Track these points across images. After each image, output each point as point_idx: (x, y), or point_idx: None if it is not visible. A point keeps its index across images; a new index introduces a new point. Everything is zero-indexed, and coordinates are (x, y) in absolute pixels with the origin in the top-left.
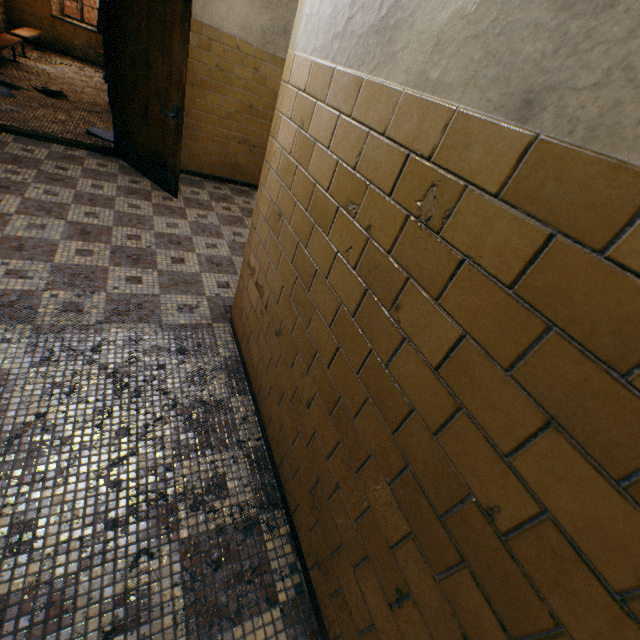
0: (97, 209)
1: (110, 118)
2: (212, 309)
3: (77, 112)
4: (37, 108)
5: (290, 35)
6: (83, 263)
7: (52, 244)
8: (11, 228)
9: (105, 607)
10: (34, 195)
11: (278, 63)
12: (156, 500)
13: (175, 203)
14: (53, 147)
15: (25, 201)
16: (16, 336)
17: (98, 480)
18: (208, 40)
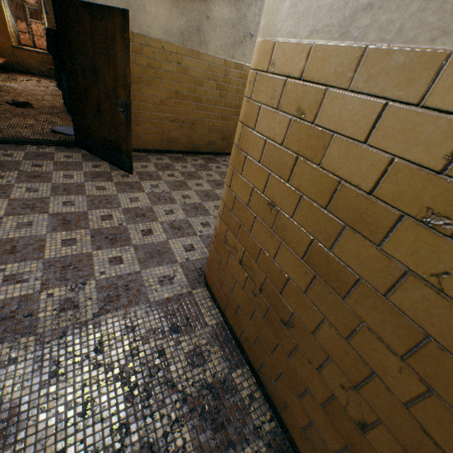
0: (72, 197)
1: (67, 116)
2: (187, 275)
3: (41, 116)
4: (10, 118)
5: (202, 32)
6: (70, 253)
7: (40, 239)
8: (2, 231)
9: None
10: (18, 194)
11: (195, 55)
12: None
13: (131, 178)
14: (27, 148)
15: (11, 202)
16: (21, 353)
17: None
18: (139, 45)
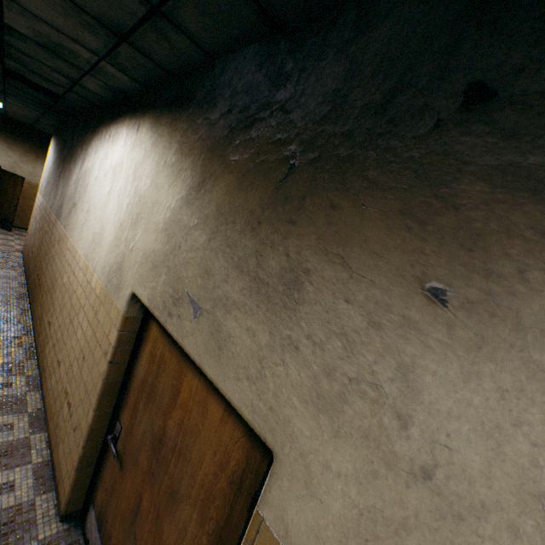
0: None
1: None
2: (17, 250)
3: None
4: None
5: None
6: None
7: None
8: None
9: None
10: None
11: None
12: None
13: (10, 233)
14: None
15: None
16: None
17: None
18: (34, 186)
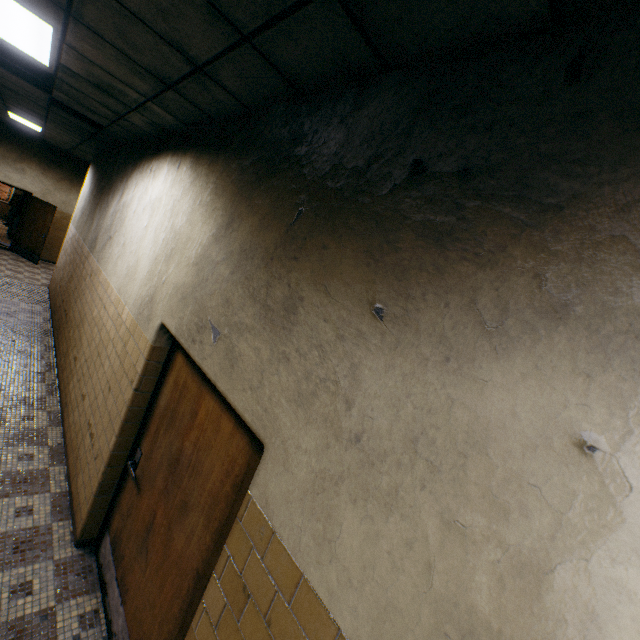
0: (1, 260)
1: (7, 239)
2: (43, 284)
3: None
4: None
5: None
6: None
7: None
8: None
9: (5, 296)
10: None
11: None
12: (17, 294)
13: (37, 266)
14: None
15: None
16: None
17: (3, 289)
18: (66, 217)
